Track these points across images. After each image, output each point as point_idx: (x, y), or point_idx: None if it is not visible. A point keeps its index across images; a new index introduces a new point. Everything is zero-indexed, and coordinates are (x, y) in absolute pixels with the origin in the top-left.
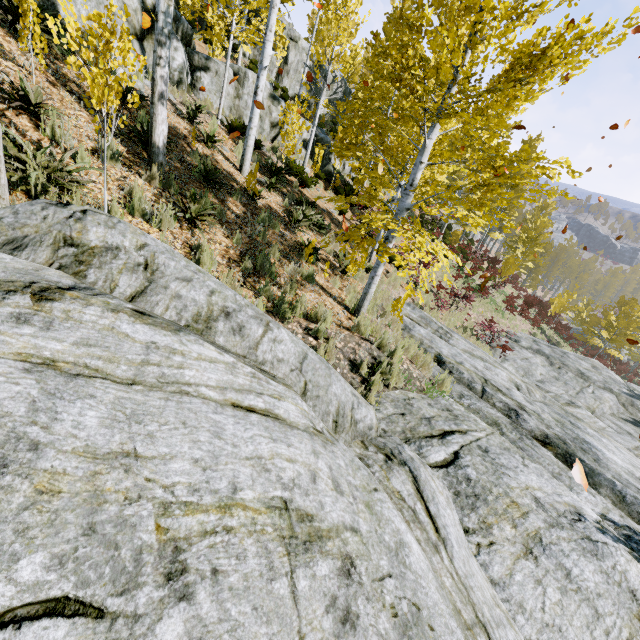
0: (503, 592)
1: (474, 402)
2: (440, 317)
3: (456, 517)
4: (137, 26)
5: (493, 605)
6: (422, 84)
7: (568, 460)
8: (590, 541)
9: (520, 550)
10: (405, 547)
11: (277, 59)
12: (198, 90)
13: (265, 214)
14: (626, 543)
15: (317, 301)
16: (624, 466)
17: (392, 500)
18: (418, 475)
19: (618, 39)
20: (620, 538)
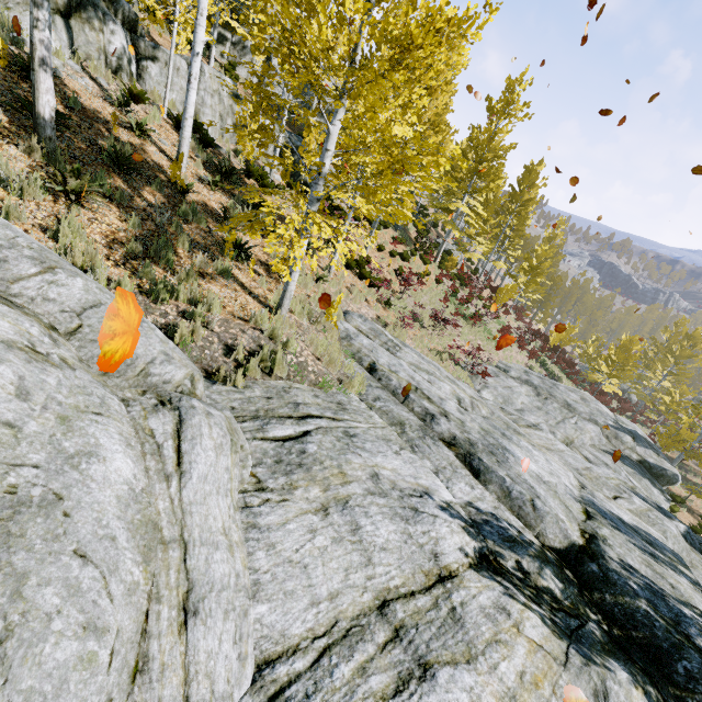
0: (259, 534)
1: (388, 405)
2: (411, 337)
3: (225, 462)
4: (60, 1)
5: (216, 532)
6: (302, 60)
7: (467, 459)
8: (413, 511)
9: (314, 507)
10: (94, 457)
11: (256, 61)
12: (144, 80)
13: (187, 206)
14: (468, 521)
15: (224, 294)
16: (536, 471)
17: (138, 435)
18: (186, 419)
19: (482, 24)
20: (464, 517)
